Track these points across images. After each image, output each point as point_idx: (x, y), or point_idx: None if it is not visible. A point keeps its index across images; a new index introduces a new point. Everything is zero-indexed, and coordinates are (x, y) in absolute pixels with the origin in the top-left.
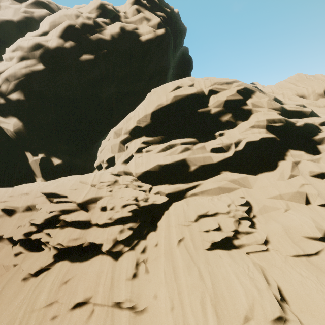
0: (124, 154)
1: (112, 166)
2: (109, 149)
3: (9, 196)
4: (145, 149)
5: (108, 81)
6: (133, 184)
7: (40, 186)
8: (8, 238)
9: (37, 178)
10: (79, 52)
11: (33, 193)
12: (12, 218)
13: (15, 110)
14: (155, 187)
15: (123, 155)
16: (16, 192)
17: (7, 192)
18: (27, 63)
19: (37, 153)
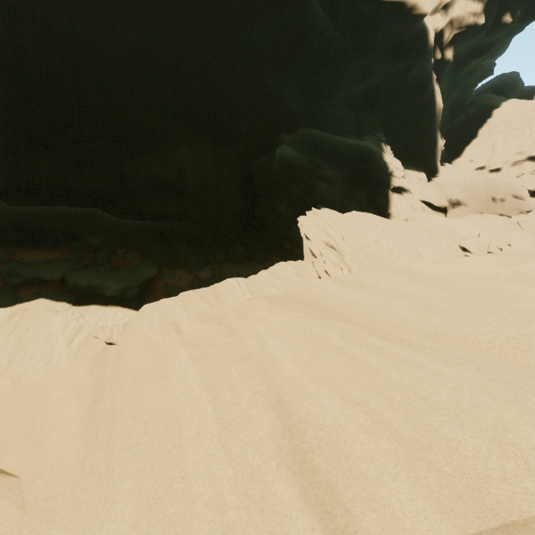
0: (518, 169)
1: (496, 171)
2: (502, 158)
3: (490, 187)
4: (534, 172)
5: (489, 52)
6: (528, 195)
7: (507, 186)
8: (497, 212)
9: (438, 161)
10: (504, 3)
11: (504, 190)
12: (495, 202)
13: (438, 73)
14: (531, 198)
15: (518, 170)
16: (493, 186)
17: (485, 184)
18: (478, 8)
19: (442, 135)
